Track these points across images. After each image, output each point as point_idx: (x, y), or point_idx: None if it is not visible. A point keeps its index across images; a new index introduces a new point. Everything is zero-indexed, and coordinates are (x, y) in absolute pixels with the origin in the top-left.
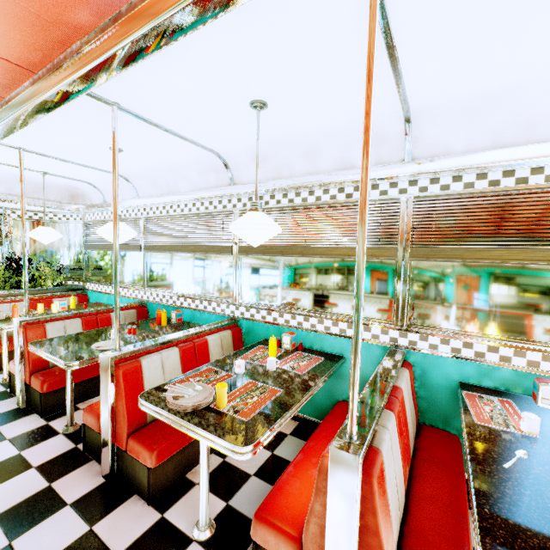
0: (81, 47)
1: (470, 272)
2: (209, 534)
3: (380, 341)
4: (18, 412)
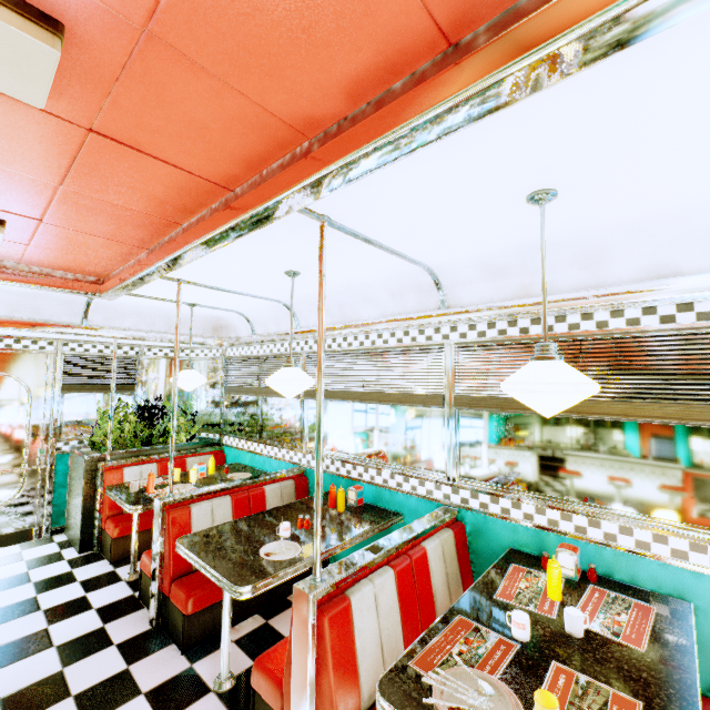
0: (310, 149)
1: None
2: None
3: None
4: (151, 637)
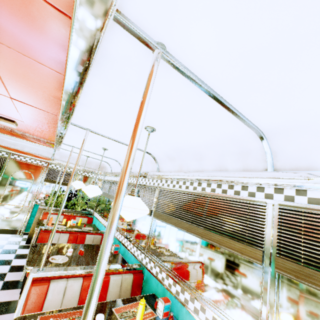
0: None
1: None
2: None
3: None
4: (17, 283)
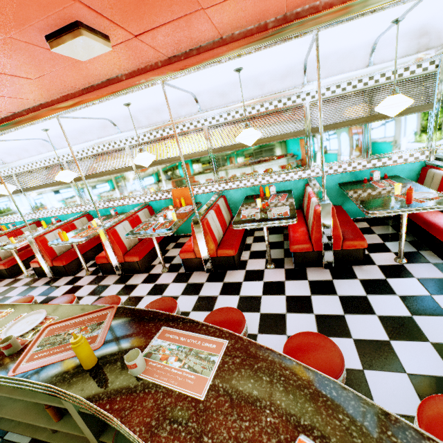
0: None
1: (91, 182)
2: (29, 276)
3: (81, 211)
4: None
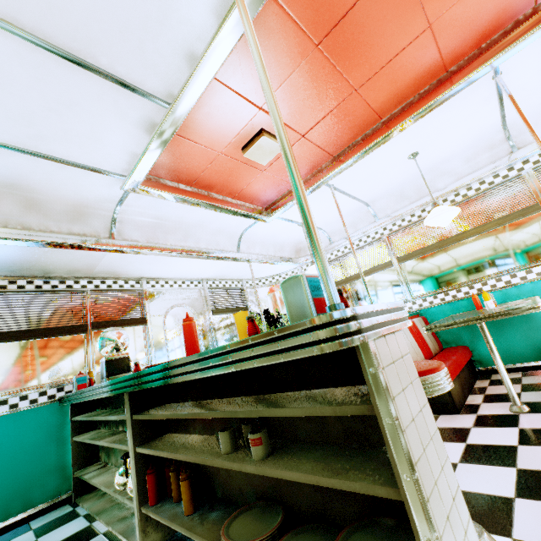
0: (536, 10)
1: None
2: None
3: None
4: None
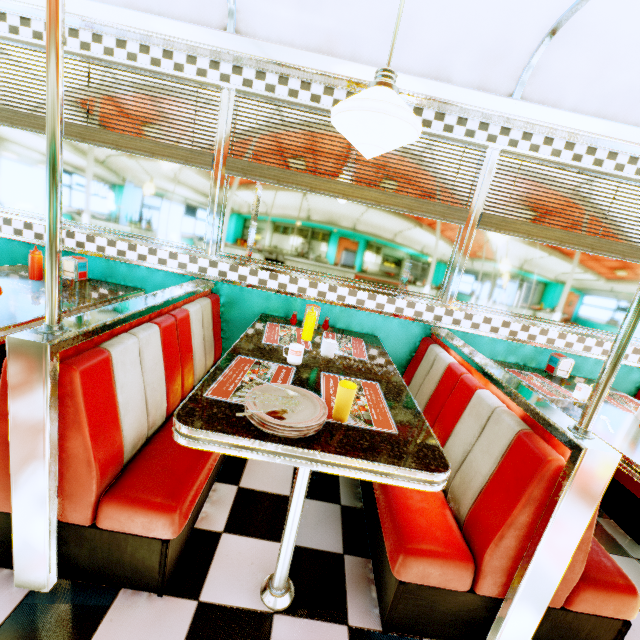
0: None
1: (526, 251)
2: (292, 595)
3: (423, 319)
4: None
